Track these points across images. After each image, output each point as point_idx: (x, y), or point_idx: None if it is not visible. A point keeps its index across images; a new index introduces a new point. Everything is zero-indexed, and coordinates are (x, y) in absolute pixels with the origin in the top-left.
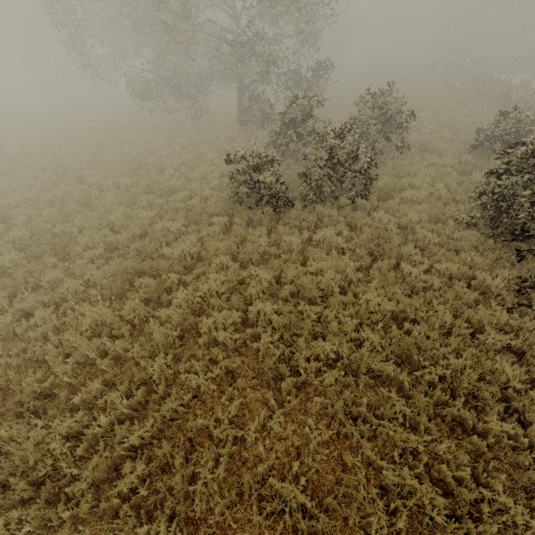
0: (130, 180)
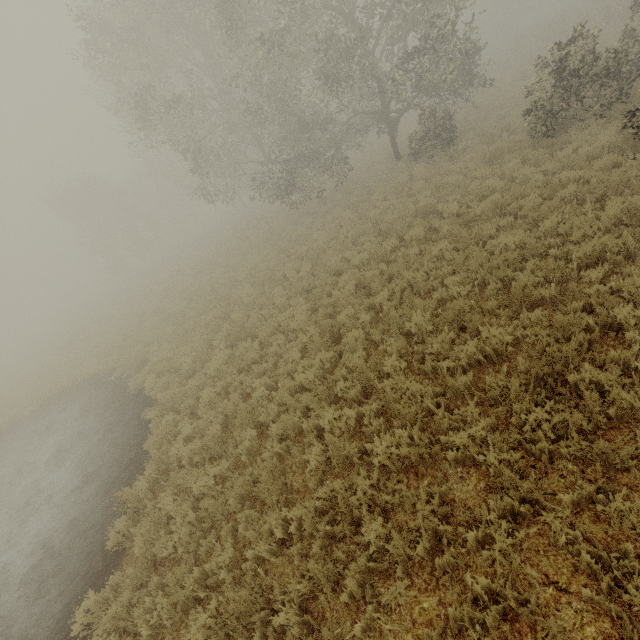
0: (420, 229)
